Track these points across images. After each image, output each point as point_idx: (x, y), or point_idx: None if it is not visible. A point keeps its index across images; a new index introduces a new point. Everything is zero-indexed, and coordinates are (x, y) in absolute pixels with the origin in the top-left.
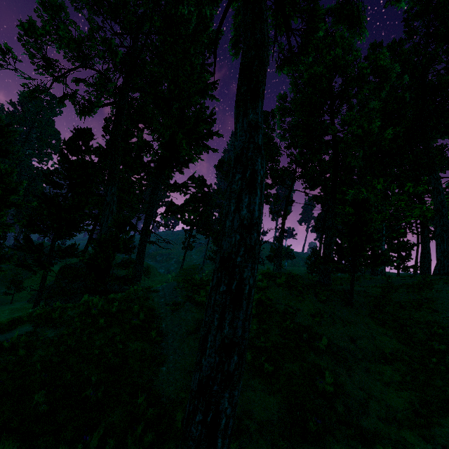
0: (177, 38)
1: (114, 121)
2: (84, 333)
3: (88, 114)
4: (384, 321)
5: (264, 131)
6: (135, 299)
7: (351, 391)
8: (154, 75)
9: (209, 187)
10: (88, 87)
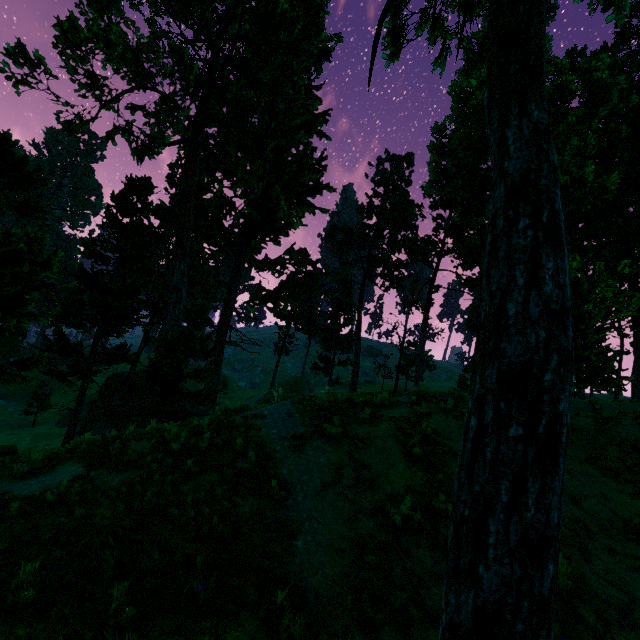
0: (275, 47)
1: (184, 167)
2: (165, 481)
3: (149, 156)
4: (615, 471)
5: (395, 184)
6: (232, 429)
7: (597, 587)
8: (241, 101)
9: (314, 265)
10: (147, 117)
